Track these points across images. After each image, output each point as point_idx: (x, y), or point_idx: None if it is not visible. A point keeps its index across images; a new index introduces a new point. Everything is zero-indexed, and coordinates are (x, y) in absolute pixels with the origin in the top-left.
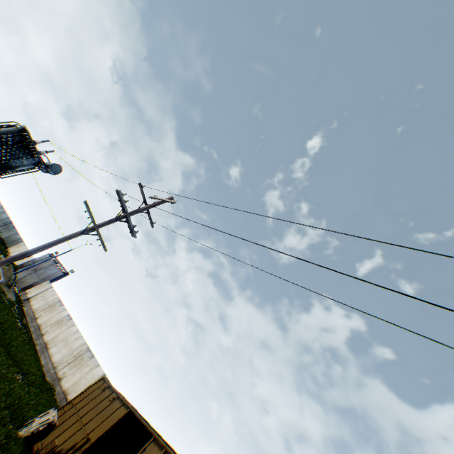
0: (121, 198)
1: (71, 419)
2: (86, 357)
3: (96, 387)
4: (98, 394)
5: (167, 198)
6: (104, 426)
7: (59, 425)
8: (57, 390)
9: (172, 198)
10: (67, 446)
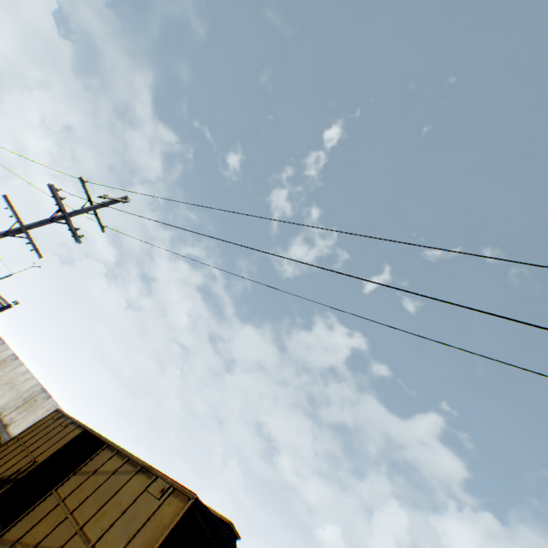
0: (56, 195)
1: (16, 451)
2: (41, 399)
3: (49, 419)
4: (51, 424)
5: (120, 198)
6: (55, 448)
7: (1, 459)
8: (3, 438)
9: (127, 198)
10: (10, 473)
